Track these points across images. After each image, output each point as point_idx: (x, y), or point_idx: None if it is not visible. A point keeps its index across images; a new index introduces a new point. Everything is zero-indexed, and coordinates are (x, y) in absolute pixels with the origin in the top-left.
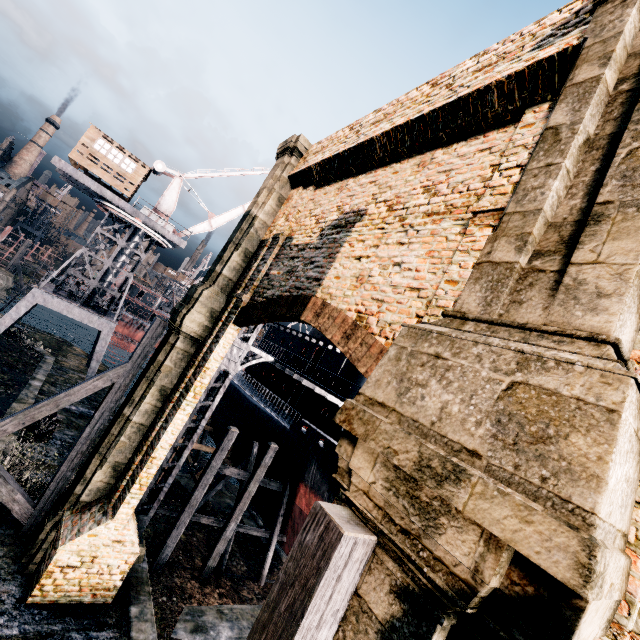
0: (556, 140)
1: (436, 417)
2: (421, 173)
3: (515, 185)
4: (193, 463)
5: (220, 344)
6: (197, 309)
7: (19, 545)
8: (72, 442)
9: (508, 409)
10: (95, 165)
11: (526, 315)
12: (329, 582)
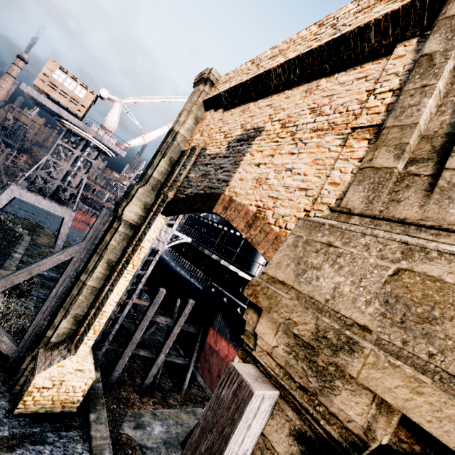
0: (430, 65)
1: (330, 295)
2: (308, 98)
3: (388, 106)
4: (134, 312)
5: (151, 229)
6: (134, 202)
7: (7, 372)
8: (45, 298)
9: (395, 292)
10: (54, 91)
11: (404, 211)
12: (241, 430)
